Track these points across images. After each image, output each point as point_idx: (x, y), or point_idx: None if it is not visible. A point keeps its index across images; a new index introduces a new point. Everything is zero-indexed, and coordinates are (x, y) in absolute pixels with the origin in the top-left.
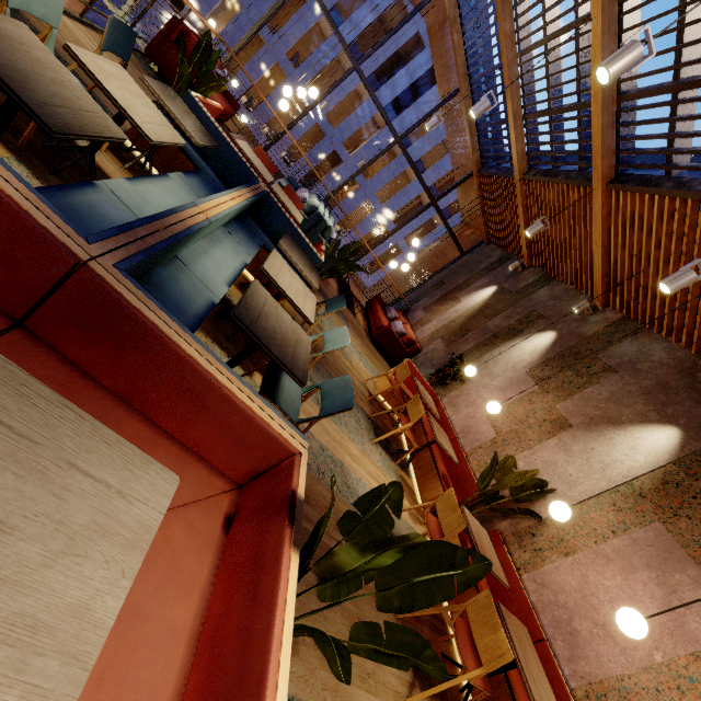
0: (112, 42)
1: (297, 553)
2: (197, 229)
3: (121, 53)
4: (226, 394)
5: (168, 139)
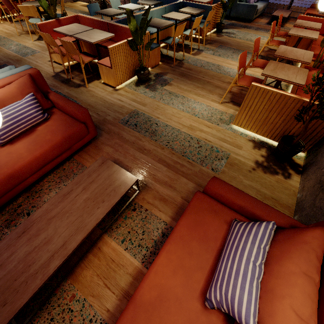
0: (133, 2)
1: (132, 38)
2: (136, 15)
3: (136, 3)
4: (128, 29)
5: (138, 8)
